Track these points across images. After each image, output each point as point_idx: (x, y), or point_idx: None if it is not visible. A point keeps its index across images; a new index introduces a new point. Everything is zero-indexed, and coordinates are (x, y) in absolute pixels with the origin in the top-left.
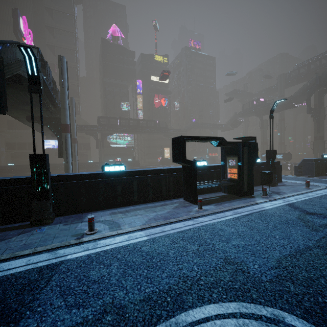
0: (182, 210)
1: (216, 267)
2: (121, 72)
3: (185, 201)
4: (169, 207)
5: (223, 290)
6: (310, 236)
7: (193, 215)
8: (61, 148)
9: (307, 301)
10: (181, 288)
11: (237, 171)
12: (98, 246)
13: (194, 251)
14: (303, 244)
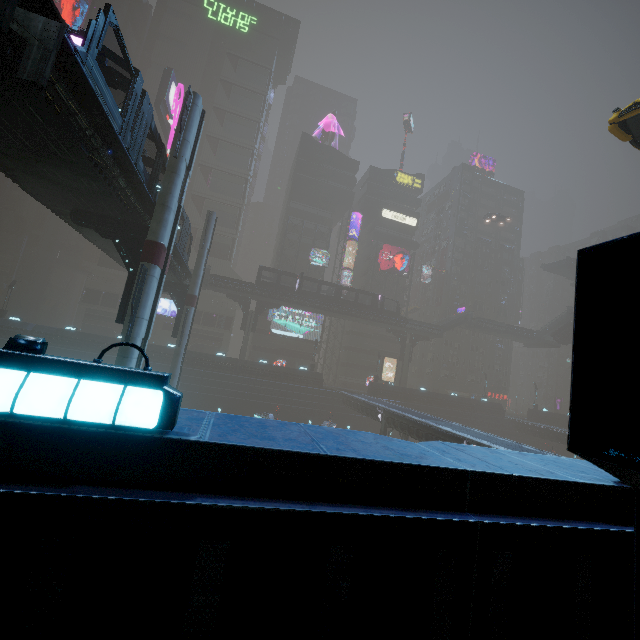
0: None
1: None
2: (325, 194)
3: None
4: None
5: None
6: None
7: None
8: (129, 301)
9: None
10: None
11: None
12: None
13: None
14: None
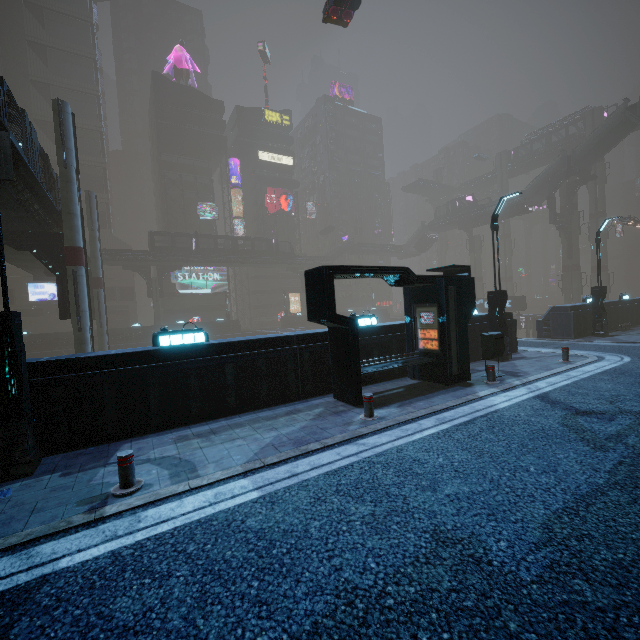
0: (331, 422)
1: (417, 556)
2: (196, 142)
3: (336, 400)
4: (305, 416)
5: (441, 618)
6: (594, 462)
7: (357, 431)
8: (66, 300)
9: (628, 625)
10: (343, 625)
11: (437, 335)
12: (142, 526)
13: (365, 519)
14: (586, 482)
